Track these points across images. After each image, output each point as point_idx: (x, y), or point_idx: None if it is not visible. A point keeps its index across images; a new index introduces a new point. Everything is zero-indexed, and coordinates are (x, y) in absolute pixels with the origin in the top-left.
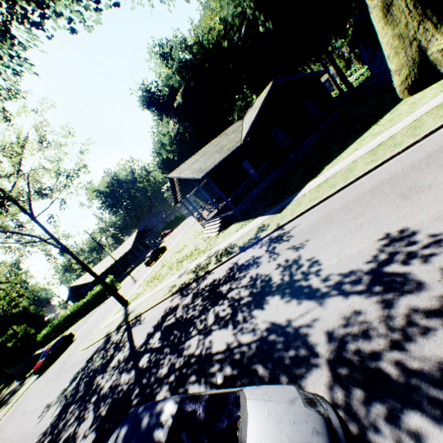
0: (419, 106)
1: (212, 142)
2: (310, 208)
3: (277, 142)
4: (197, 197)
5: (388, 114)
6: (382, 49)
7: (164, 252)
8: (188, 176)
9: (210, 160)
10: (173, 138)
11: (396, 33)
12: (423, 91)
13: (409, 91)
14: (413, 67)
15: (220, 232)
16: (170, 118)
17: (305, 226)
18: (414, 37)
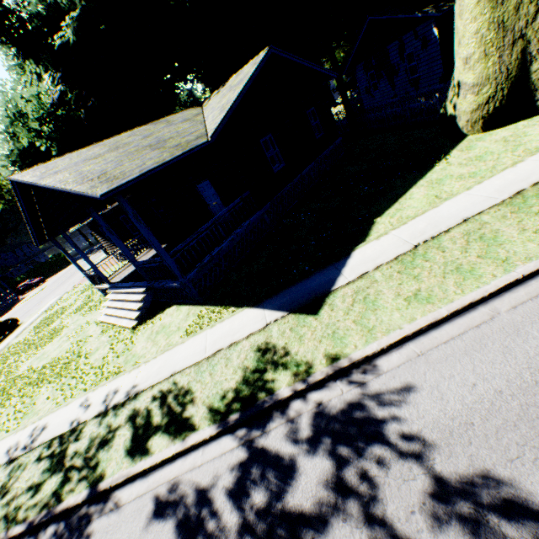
0: (535, 144)
1: (137, 129)
2: (427, 327)
3: (267, 159)
4: (97, 232)
5: (457, 151)
6: (457, 45)
7: (10, 333)
8: (65, 185)
9: (132, 159)
10: (49, 110)
11: (497, 17)
12: (508, 128)
13: (485, 122)
14: (505, 85)
15: (143, 320)
16: (45, 66)
17: (470, 409)
18: (522, 33)
